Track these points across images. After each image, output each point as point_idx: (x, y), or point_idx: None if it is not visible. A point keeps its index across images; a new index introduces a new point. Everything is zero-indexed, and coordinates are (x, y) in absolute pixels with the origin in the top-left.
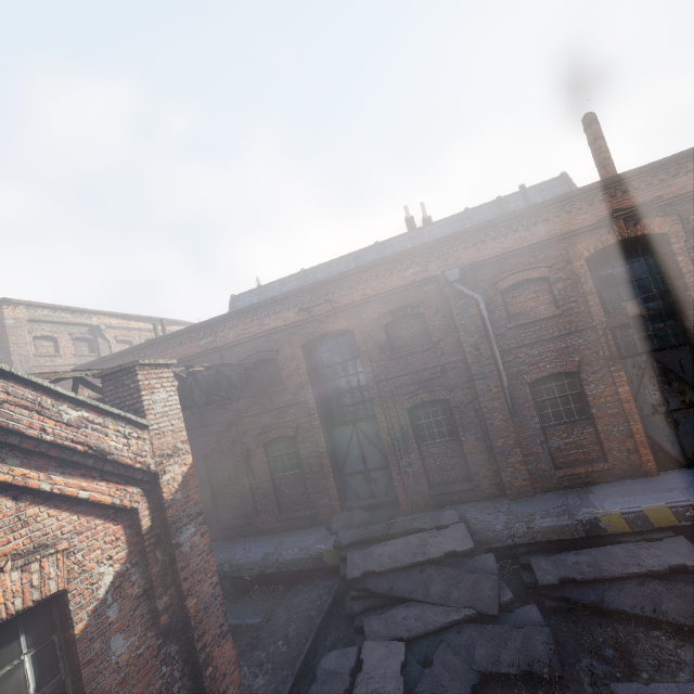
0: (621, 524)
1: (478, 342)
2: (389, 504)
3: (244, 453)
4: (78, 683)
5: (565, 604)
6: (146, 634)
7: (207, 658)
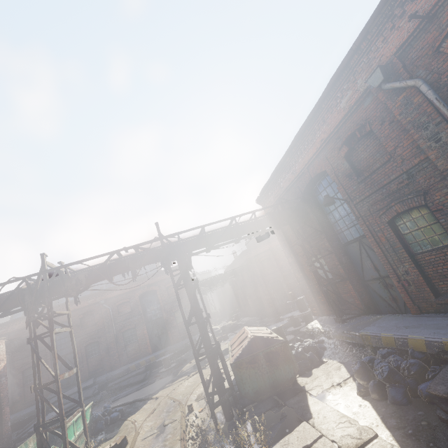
0: (134, 367)
1: (109, 321)
2: (74, 384)
3: (11, 377)
4: None
5: (112, 390)
6: None
7: (4, 408)
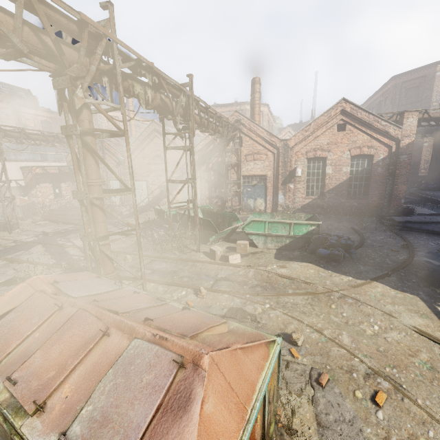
0: None
1: None
2: None
3: None
4: (371, 170)
5: None
6: (385, 171)
7: (396, 184)
